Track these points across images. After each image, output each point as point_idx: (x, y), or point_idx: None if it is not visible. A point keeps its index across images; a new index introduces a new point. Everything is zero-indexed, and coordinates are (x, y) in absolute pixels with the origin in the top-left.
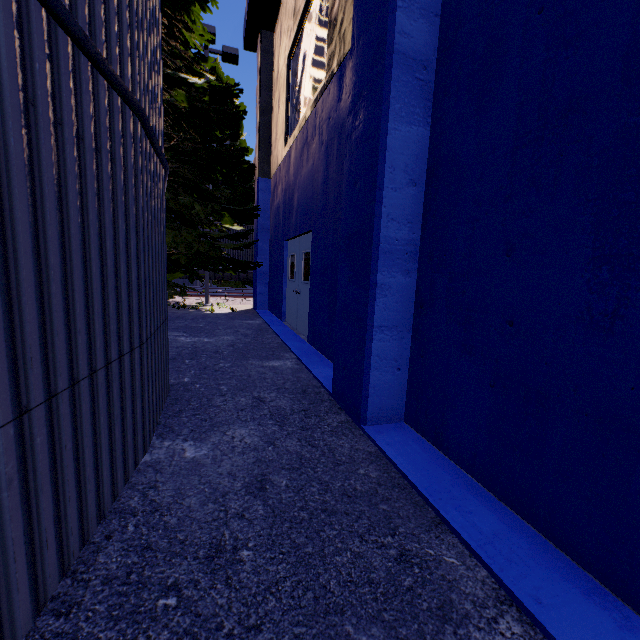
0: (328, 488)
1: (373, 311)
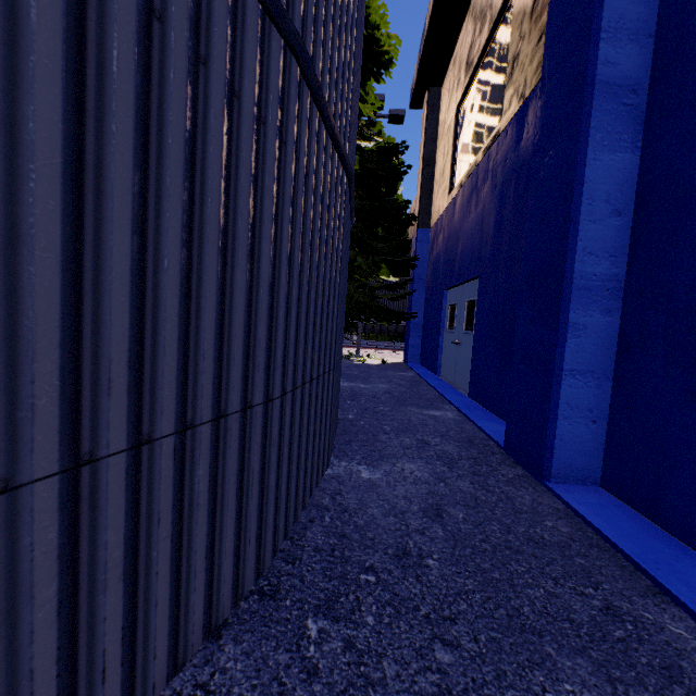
0: (510, 530)
1: (562, 353)
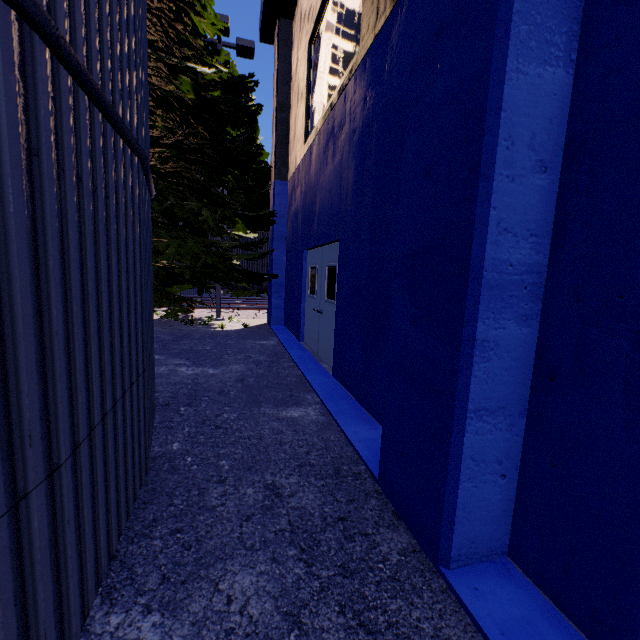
0: None
1: (467, 385)
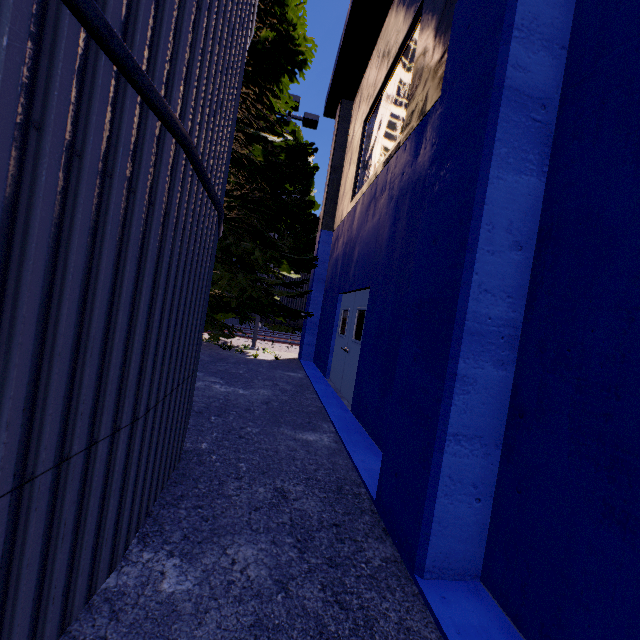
0: None
1: (448, 411)
